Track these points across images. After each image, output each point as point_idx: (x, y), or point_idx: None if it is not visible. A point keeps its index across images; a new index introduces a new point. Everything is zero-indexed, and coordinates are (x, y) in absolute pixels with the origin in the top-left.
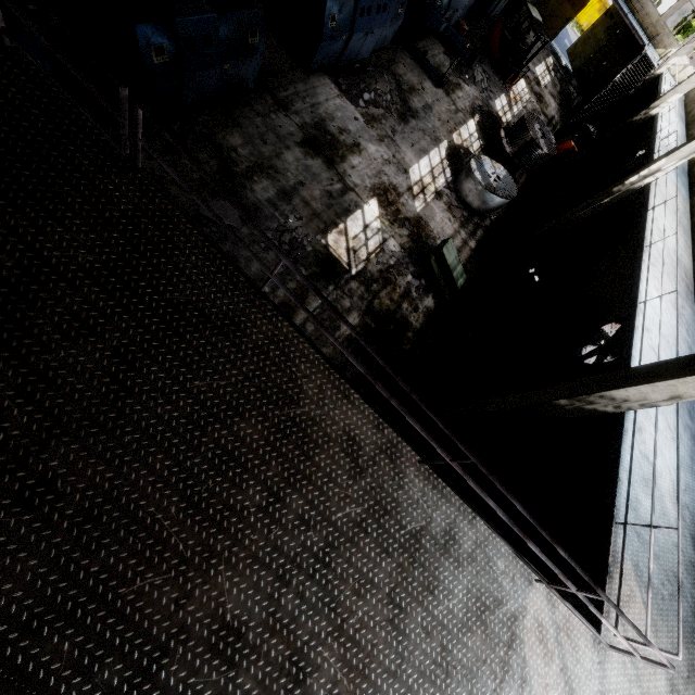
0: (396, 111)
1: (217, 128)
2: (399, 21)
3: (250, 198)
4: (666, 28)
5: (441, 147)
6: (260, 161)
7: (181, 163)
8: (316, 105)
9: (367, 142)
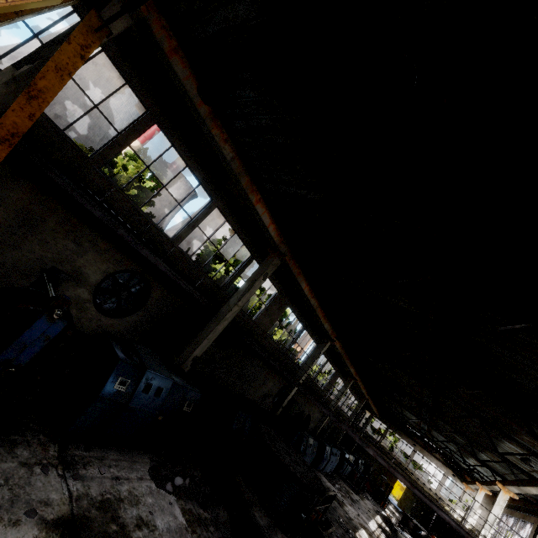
0: (348, 496)
1: None
2: (337, 461)
3: None
4: (442, 496)
5: (373, 520)
6: None
7: None
8: (324, 481)
9: (346, 503)
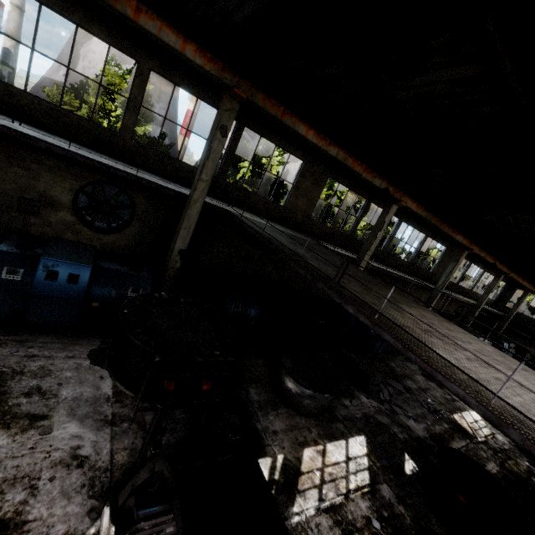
0: None
1: (385, 359)
2: None
3: (406, 384)
4: None
5: None
6: (405, 374)
7: (375, 364)
8: None
9: None
